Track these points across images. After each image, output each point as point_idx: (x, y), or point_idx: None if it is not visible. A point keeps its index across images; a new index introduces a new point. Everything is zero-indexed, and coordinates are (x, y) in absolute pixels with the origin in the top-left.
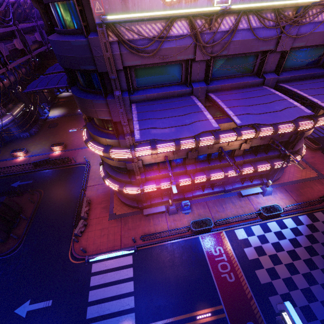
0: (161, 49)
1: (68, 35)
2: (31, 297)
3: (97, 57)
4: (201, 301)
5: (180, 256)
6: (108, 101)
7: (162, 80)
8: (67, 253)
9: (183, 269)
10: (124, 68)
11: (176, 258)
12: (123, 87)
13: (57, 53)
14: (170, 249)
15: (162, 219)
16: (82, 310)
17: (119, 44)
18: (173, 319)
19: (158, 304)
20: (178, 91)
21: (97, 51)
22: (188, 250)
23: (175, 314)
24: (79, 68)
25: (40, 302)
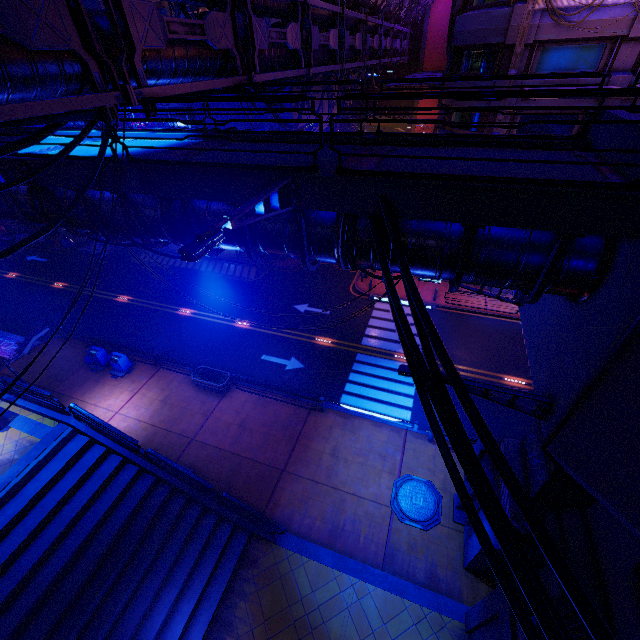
0: (587, 22)
1: (489, 8)
2: (309, 303)
3: (512, 27)
4: (514, 371)
5: (496, 331)
6: (496, 82)
7: (570, 67)
8: (348, 287)
9: (497, 341)
10: (530, 46)
11: (489, 331)
12: (519, 69)
13: (465, 29)
14: (482, 322)
15: (479, 295)
16: (361, 327)
17: (542, 14)
18: (470, 369)
19: (453, 353)
20: (588, 80)
21: (516, 20)
22: (509, 330)
23: (474, 367)
24: (484, 42)
25: (318, 309)
